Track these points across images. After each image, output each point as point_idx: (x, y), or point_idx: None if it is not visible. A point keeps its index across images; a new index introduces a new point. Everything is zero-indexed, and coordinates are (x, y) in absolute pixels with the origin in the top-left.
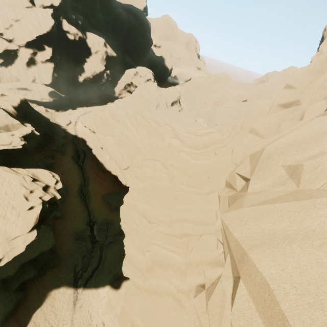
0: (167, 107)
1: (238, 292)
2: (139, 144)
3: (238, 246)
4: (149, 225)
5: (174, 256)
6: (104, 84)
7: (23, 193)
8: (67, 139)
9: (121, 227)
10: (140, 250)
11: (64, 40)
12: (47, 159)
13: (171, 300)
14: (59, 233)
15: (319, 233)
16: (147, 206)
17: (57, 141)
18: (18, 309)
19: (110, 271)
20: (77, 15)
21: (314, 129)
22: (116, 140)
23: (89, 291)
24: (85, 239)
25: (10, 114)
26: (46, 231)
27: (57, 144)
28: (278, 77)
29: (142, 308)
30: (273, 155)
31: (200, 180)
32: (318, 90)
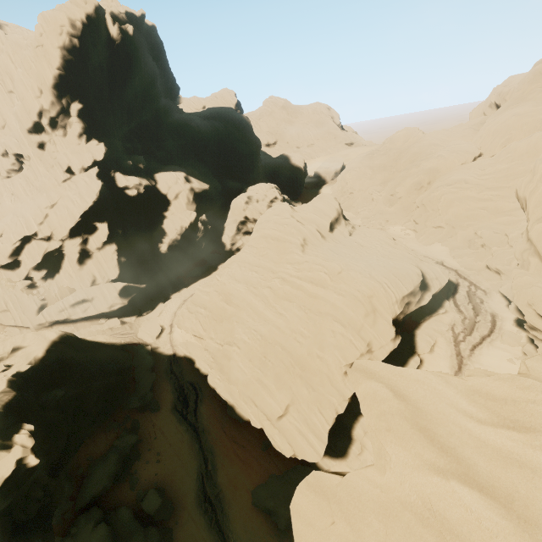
0: (323, 238)
1: None
2: (293, 346)
3: None
4: None
5: None
6: (203, 239)
7: None
8: (160, 370)
9: None
10: None
11: (124, 201)
12: (124, 437)
13: None
14: None
15: None
16: None
17: (141, 383)
18: None
19: None
20: (136, 158)
21: None
22: (242, 352)
23: None
24: None
25: None
26: None
27: (140, 391)
28: (533, 81)
29: None
30: None
31: None
32: None
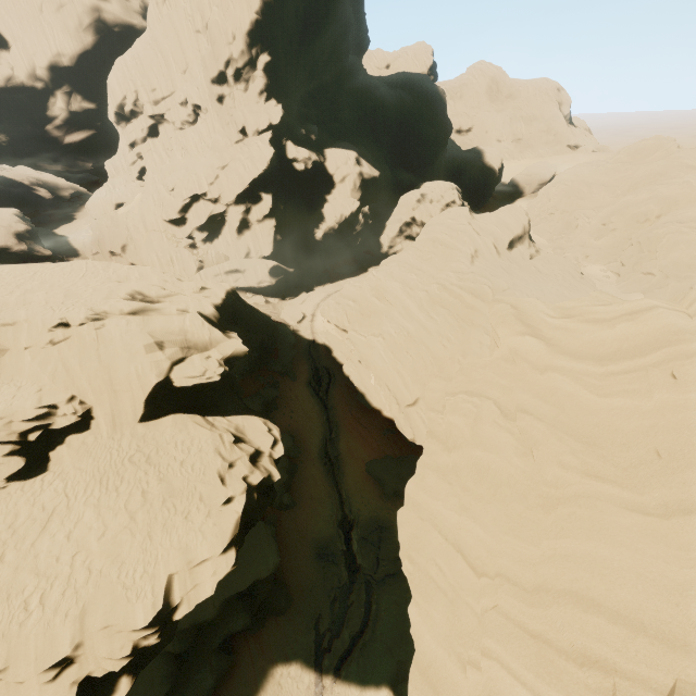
0: (498, 254)
1: None
2: (437, 348)
3: None
4: (474, 577)
5: None
6: (361, 234)
7: (217, 468)
8: (299, 350)
9: (402, 567)
10: (452, 652)
11: (290, 175)
12: (267, 389)
13: None
14: (287, 539)
15: None
16: (465, 519)
17: (283, 354)
18: (220, 691)
19: (389, 649)
20: (309, 127)
21: None
22: (387, 343)
23: (345, 689)
24: (335, 560)
25: (209, 320)
26: (264, 536)
27: (283, 360)
28: None
29: None
30: None
31: (626, 460)
32: None
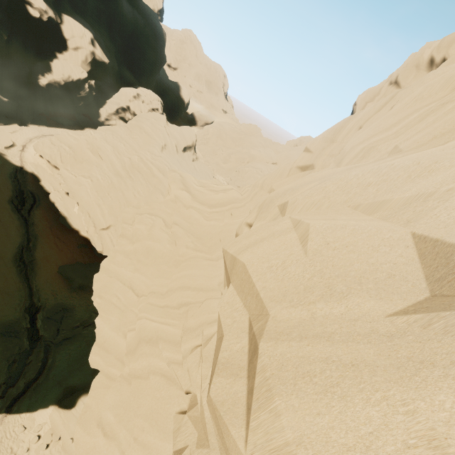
0: (177, 152)
1: (227, 292)
2: (130, 196)
3: (232, 258)
4: (137, 298)
5: (168, 329)
6: (84, 99)
7: None
8: (4, 171)
9: (94, 303)
10: (120, 331)
11: (21, 13)
12: None
13: (159, 379)
14: None
15: (280, 232)
16: (137, 274)
17: None
18: None
19: (59, 383)
20: None
21: (305, 180)
22: (94, 184)
23: (16, 417)
24: (18, 335)
25: None
26: None
27: None
28: None
29: (116, 400)
30: (274, 199)
31: (210, 244)
32: (328, 157)
